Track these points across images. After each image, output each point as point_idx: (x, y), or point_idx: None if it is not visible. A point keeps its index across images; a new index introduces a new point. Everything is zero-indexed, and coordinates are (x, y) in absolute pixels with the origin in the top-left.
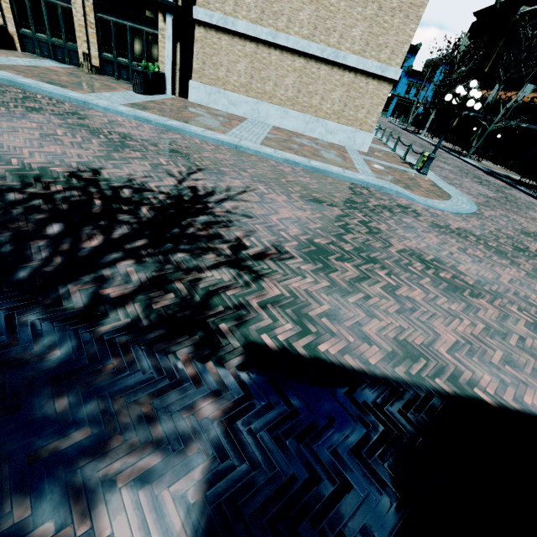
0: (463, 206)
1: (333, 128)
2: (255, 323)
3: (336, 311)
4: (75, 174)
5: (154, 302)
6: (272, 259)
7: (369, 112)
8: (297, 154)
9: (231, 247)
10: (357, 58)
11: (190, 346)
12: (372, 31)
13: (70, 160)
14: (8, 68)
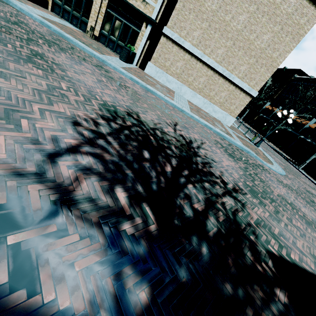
0: (280, 170)
1: (217, 110)
2: (261, 237)
3: (282, 232)
4: (129, 114)
5: (217, 217)
6: (240, 193)
7: (237, 107)
8: (207, 122)
9: (221, 181)
10: (239, 80)
11: (249, 251)
12: (250, 70)
13: (121, 103)
14: (53, 22)
